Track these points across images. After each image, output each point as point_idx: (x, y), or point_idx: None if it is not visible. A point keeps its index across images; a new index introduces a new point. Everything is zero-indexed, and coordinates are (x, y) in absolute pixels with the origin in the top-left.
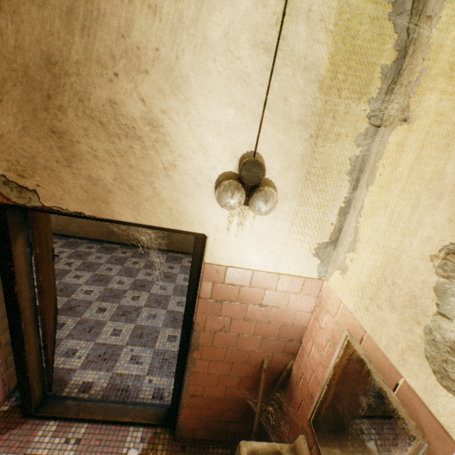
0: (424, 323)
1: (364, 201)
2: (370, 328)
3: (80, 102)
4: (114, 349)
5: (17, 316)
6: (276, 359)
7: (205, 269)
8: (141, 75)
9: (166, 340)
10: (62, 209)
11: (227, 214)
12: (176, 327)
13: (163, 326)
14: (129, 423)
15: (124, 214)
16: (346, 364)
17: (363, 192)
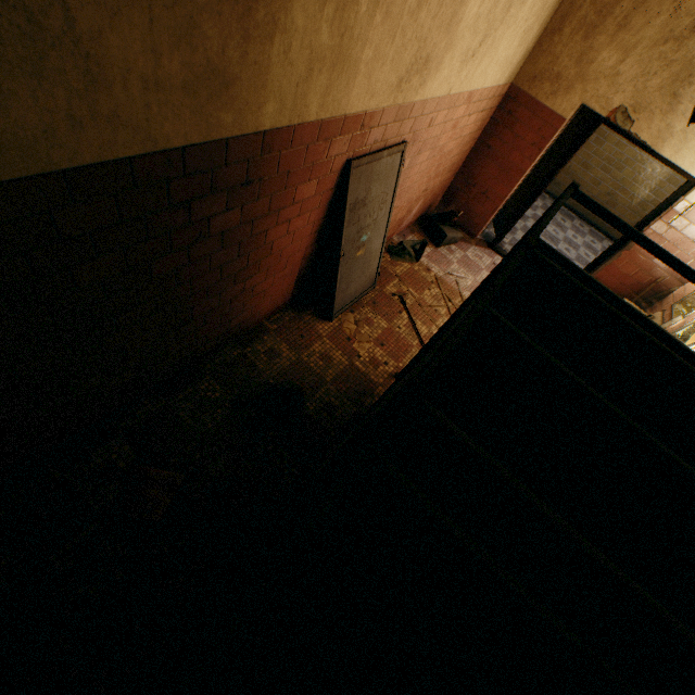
0: None
1: None
2: None
3: None
4: None
5: (544, 186)
6: (668, 281)
7: (680, 203)
8: None
9: None
10: (636, 137)
11: None
12: None
13: None
14: None
15: (666, 152)
16: None
17: None
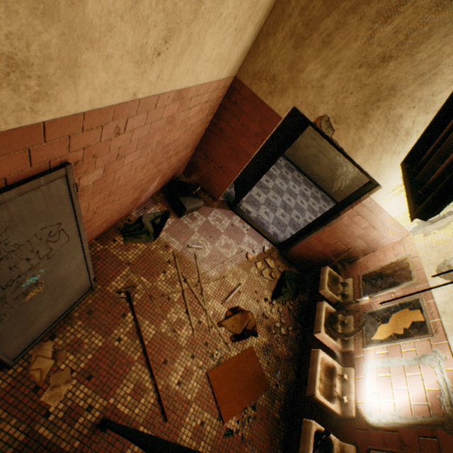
0: (445, 258)
1: None
2: (421, 255)
3: (388, 109)
4: (258, 203)
5: (267, 168)
6: (356, 251)
7: (366, 199)
8: (424, 113)
9: (280, 214)
10: (336, 143)
11: (399, 184)
12: (285, 211)
13: (279, 207)
14: (265, 237)
15: (358, 159)
16: (398, 262)
17: None
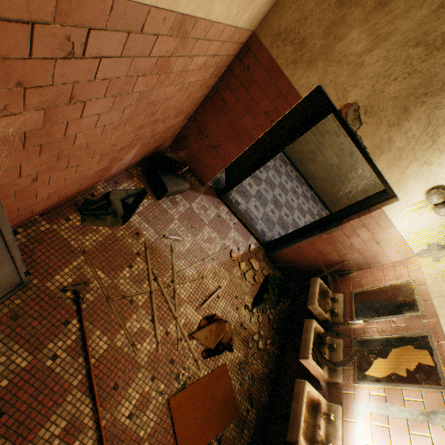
0: None
1: None
2: (430, 284)
3: (434, 108)
4: (248, 194)
5: (270, 157)
6: (350, 265)
7: (377, 211)
8: None
9: (270, 210)
10: (360, 140)
11: (420, 200)
12: (275, 207)
13: (270, 201)
14: (252, 234)
15: (381, 163)
16: (401, 286)
17: None
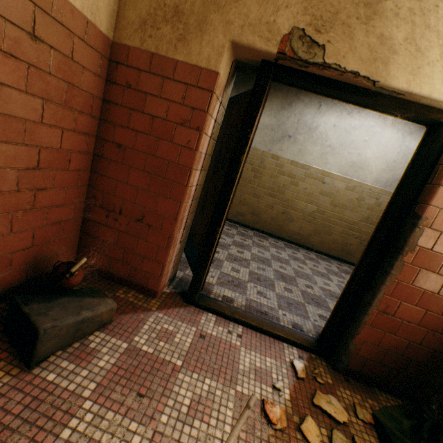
0: None
1: None
2: None
3: None
4: (239, 281)
5: (230, 186)
6: None
7: None
8: None
9: (283, 289)
10: (340, 67)
11: None
12: (287, 283)
13: (275, 279)
14: (281, 339)
15: (398, 77)
16: None
17: None
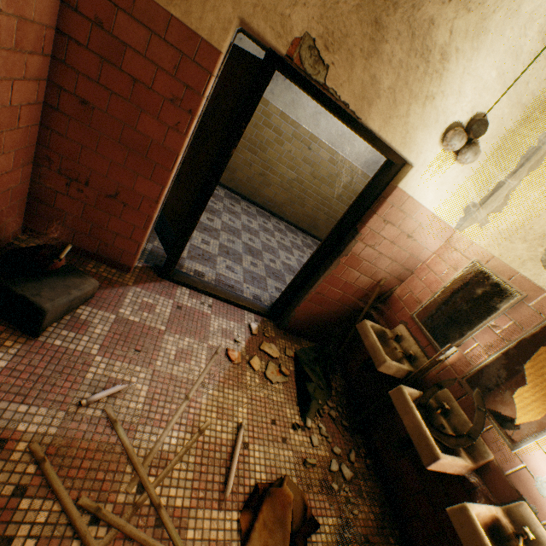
0: None
1: (522, 180)
2: (499, 254)
3: (412, 8)
4: (210, 255)
5: (217, 177)
6: (389, 281)
7: (394, 192)
8: (465, 11)
9: (250, 264)
10: (336, 94)
11: (437, 154)
12: (254, 257)
13: (244, 253)
14: (244, 308)
15: (375, 121)
16: (467, 276)
17: (523, 174)
